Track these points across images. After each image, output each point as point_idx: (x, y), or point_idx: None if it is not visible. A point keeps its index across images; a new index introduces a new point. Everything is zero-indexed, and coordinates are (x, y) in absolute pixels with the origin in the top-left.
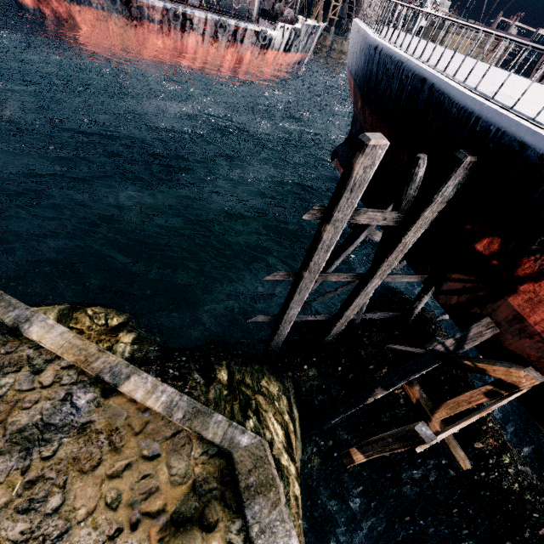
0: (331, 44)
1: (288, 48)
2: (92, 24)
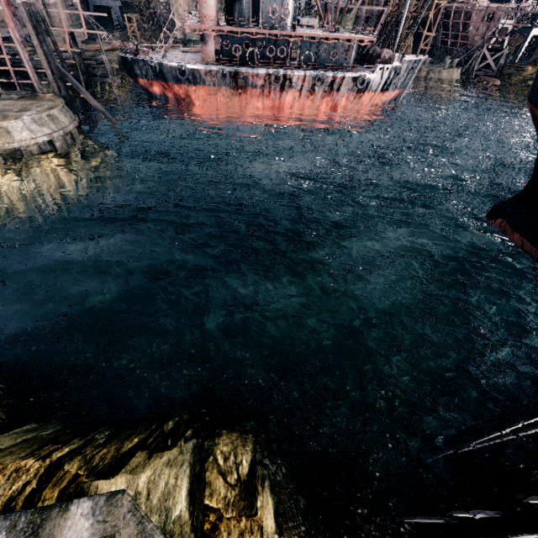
0: (426, 74)
1: (386, 88)
2: (203, 99)
